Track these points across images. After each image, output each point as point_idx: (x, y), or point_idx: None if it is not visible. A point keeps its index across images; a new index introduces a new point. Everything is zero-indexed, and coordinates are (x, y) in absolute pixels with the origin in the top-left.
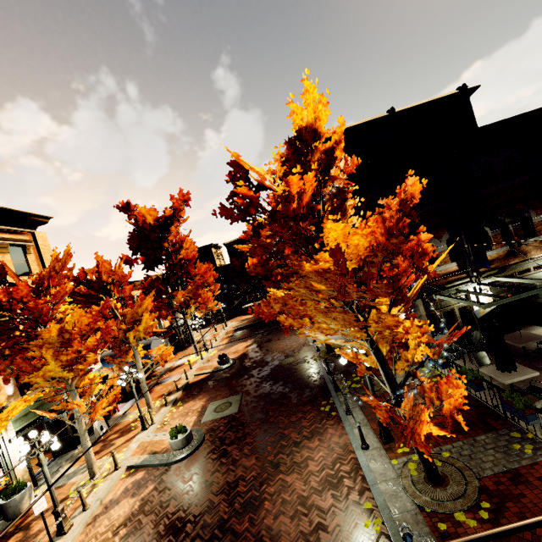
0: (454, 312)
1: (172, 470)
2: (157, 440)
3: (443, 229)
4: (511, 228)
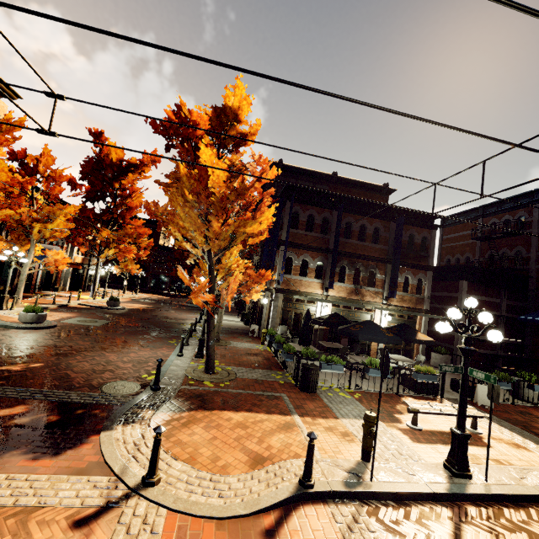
0: (302, 315)
1: (9, 330)
2: (8, 316)
3: (319, 254)
4: (362, 275)
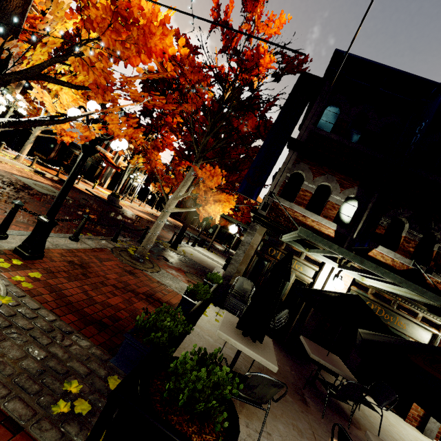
0: None
1: None
2: None
3: (355, 182)
4: (437, 248)
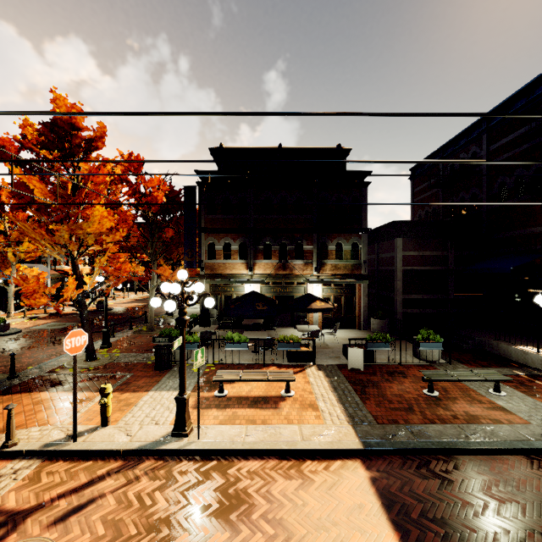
0: (232, 297)
1: None
2: None
3: (239, 235)
4: (287, 249)
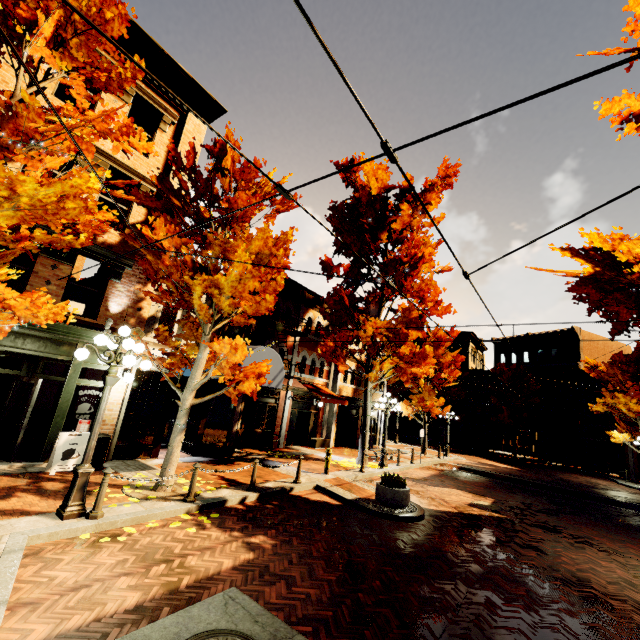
0: None
1: None
2: None
3: None
4: None
